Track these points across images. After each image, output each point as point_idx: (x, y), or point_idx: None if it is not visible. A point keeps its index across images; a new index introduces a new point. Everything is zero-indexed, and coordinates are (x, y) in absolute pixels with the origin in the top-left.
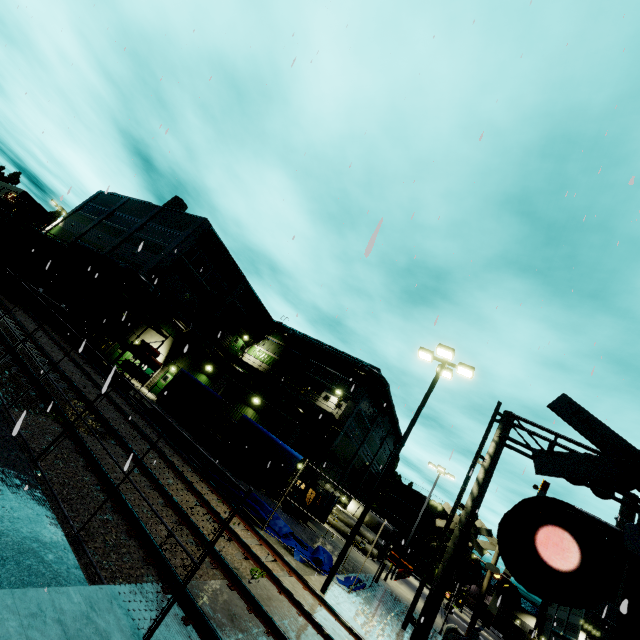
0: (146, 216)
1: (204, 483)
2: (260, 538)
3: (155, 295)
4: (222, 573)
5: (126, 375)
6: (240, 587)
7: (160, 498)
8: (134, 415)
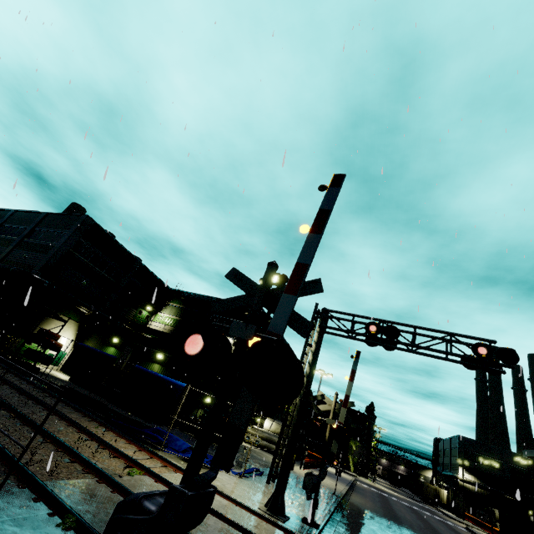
0: (33, 223)
1: (102, 427)
2: (151, 454)
3: (51, 288)
4: (93, 475)
5: (37, 365)
6: (108, 480)
7: (41, 438)
8: (34, 390)
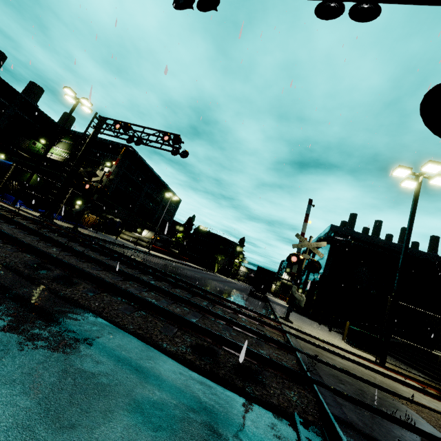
0: None
1: None
2: None
3: None
4: None
5: None
6: None
7: None
8: None
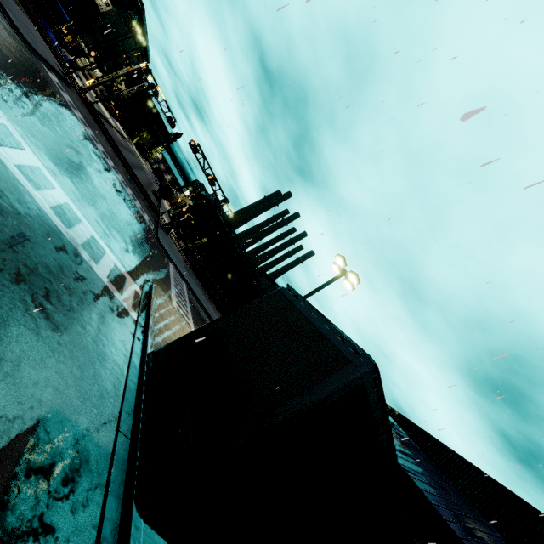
0: None
1: None
2: (47, 34)
3: None
4: (41, 33)
5: None
6: (46, 39)
7: (20, 0)
8: None
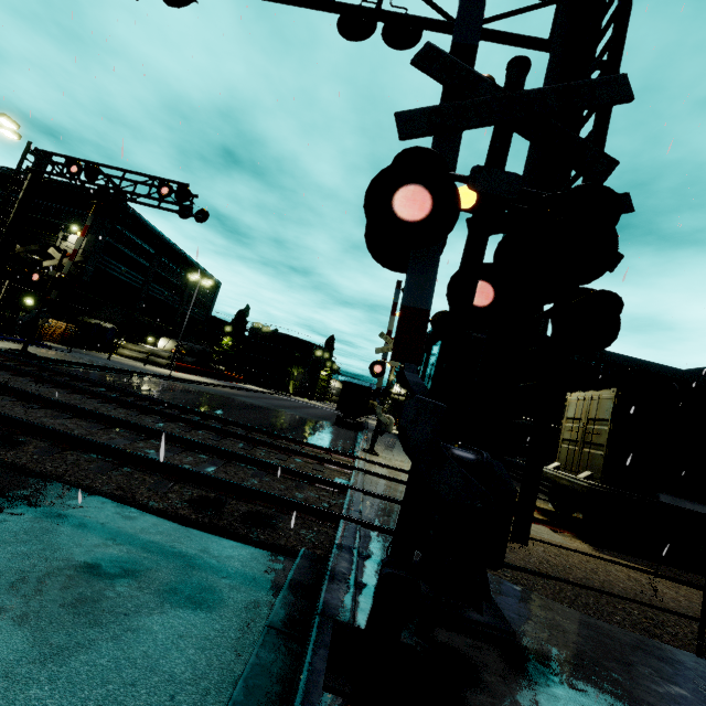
0: None
1: None
2: None
3: None
4: None
5: None
6: None
7: None
8: None
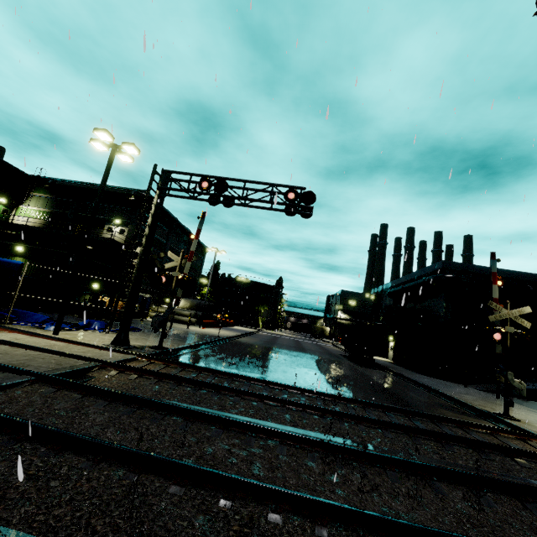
0: None
1: None
2: None
3: None
4: None
5: None
6: None
7: None
8: None
